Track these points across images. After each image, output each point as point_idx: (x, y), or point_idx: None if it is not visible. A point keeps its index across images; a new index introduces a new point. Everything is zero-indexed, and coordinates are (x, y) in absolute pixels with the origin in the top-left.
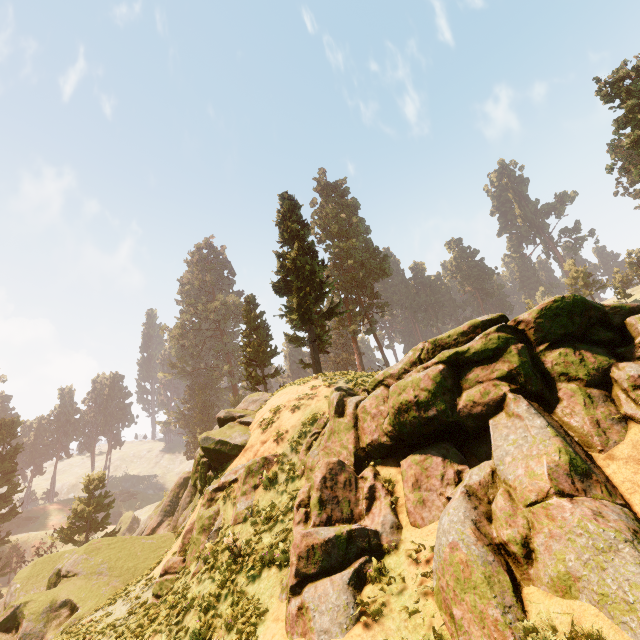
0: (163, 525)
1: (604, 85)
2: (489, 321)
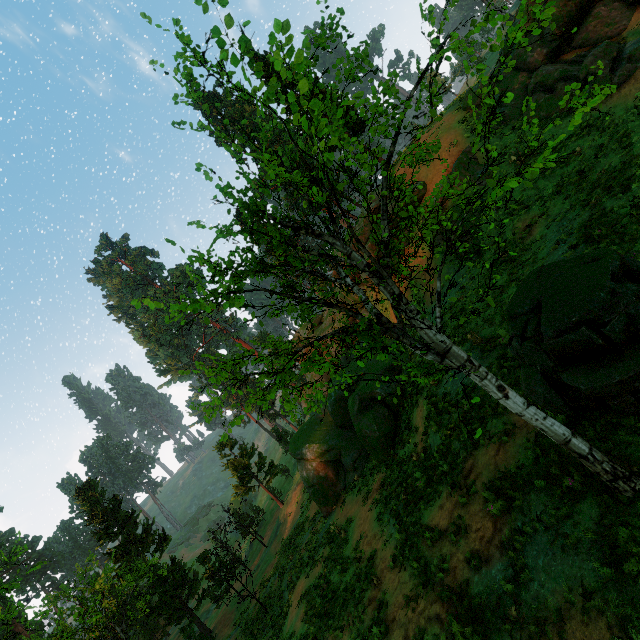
0: None
1: None
2: None
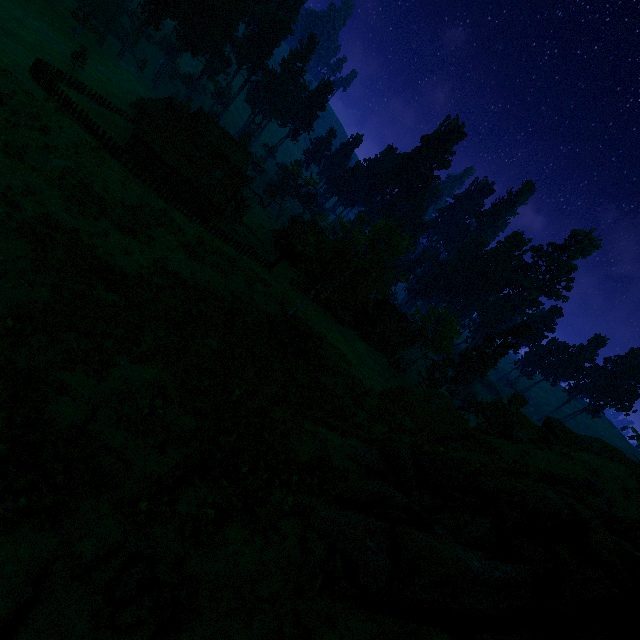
0: None
1: None
2: None
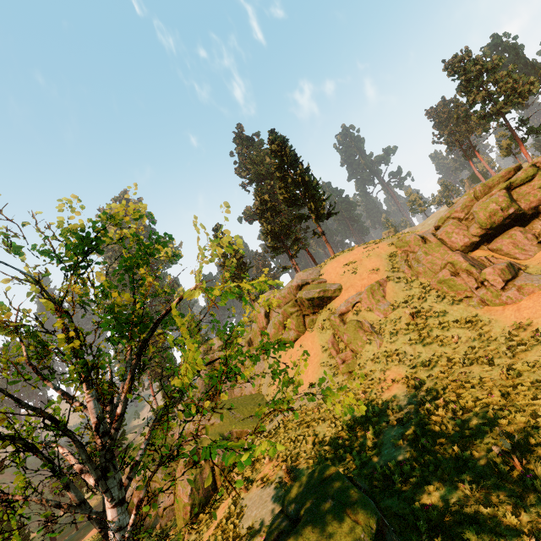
0: None
1: (449, 65)
2: (516, 167)
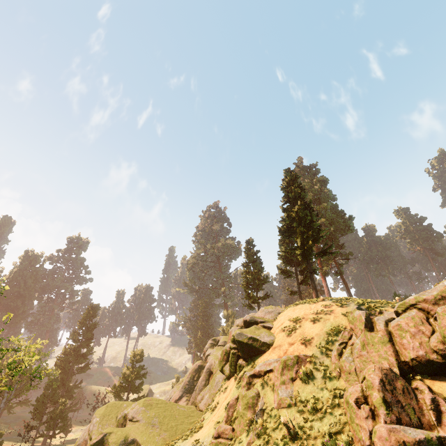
0: (183, 399)
1: None
2: None
